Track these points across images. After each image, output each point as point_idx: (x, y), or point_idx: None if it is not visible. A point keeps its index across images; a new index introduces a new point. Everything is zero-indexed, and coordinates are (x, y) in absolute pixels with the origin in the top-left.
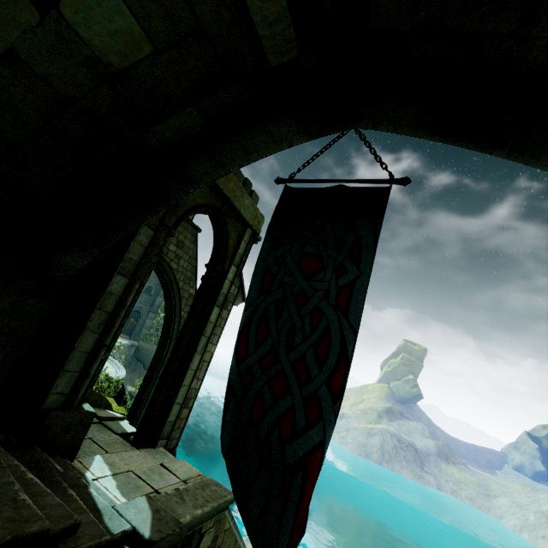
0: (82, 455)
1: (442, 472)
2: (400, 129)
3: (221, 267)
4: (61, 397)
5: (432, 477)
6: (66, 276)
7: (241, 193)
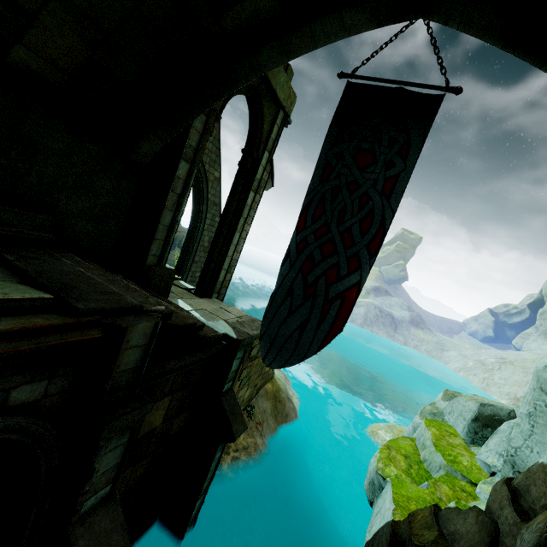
0: (168, 298)
1: (410, 334)
2: (469, 30)
3: (256, 153)
4: (155, 258)
5: (402, 337)
6: (144, 161)
7: (278, 68)
